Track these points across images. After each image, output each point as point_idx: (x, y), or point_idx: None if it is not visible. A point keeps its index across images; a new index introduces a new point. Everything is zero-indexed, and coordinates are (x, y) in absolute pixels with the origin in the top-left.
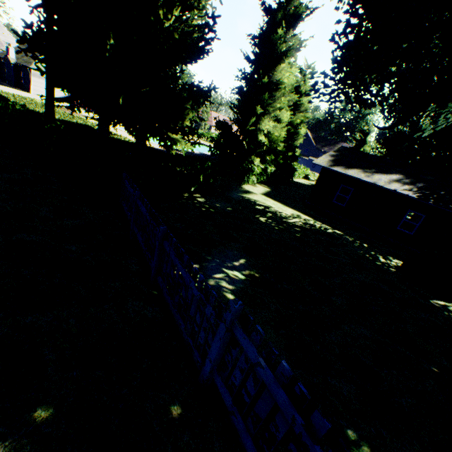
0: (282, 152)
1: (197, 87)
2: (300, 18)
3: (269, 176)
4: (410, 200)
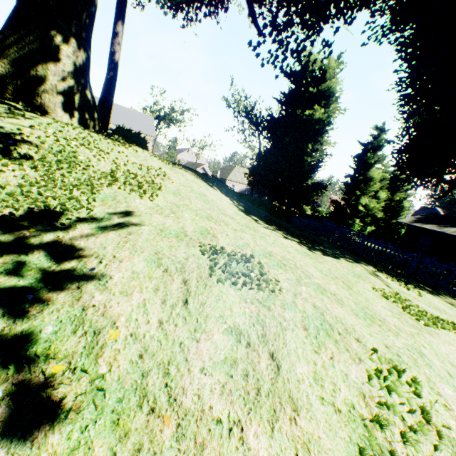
0: (386, 220)
1: (319, 183)
2: (382, 146)
3: (369, 233)
4: None
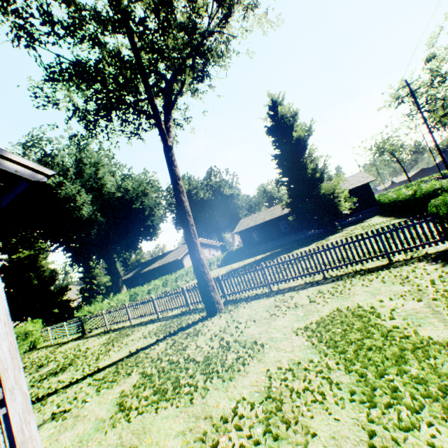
0: None
1: (62, 288)
2: None
3: None
4: (137, 275)
